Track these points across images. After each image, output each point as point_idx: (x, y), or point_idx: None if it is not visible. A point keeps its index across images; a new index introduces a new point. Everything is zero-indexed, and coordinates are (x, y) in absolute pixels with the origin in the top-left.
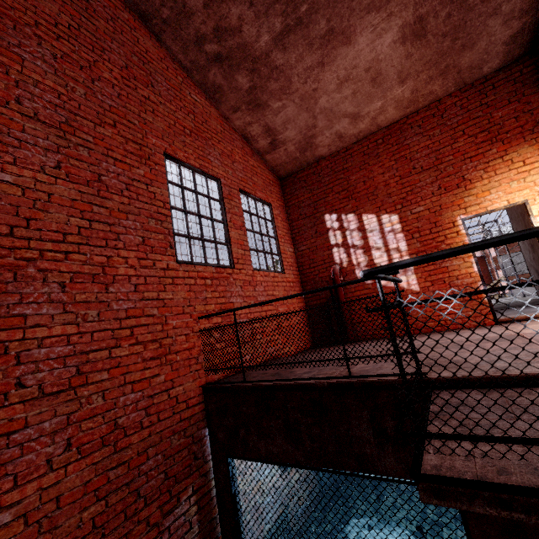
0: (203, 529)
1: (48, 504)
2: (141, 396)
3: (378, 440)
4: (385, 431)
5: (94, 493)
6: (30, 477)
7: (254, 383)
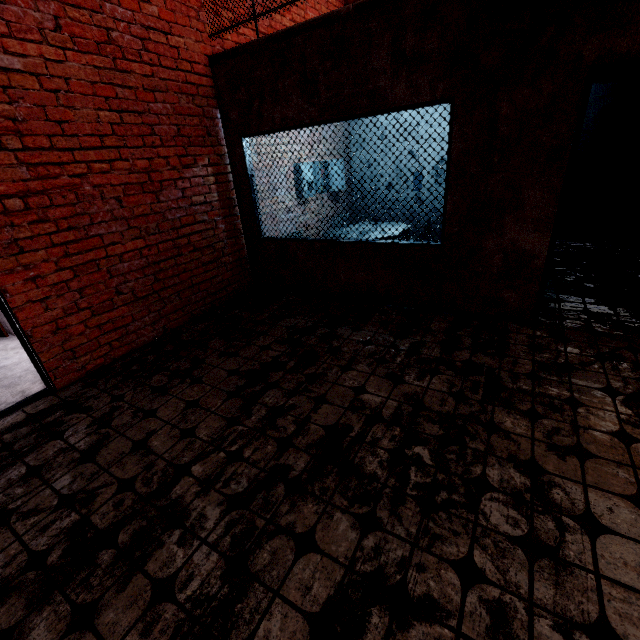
0: (222, 201)
1: (57, 80)
2: (133, 19)
3: (395, 67)
4: (403, 54)
5: (105, 100)
6: (26, 38)
7: (269, 35)
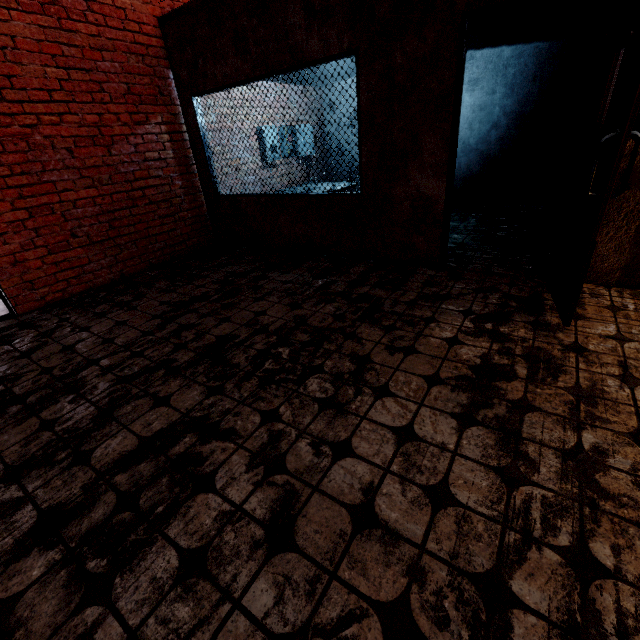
0: (178, 159)
1: (4, 38)
2: None
3: (308, 21)
4: (313, 8)
5: (52, 58)
6: None
7: None
